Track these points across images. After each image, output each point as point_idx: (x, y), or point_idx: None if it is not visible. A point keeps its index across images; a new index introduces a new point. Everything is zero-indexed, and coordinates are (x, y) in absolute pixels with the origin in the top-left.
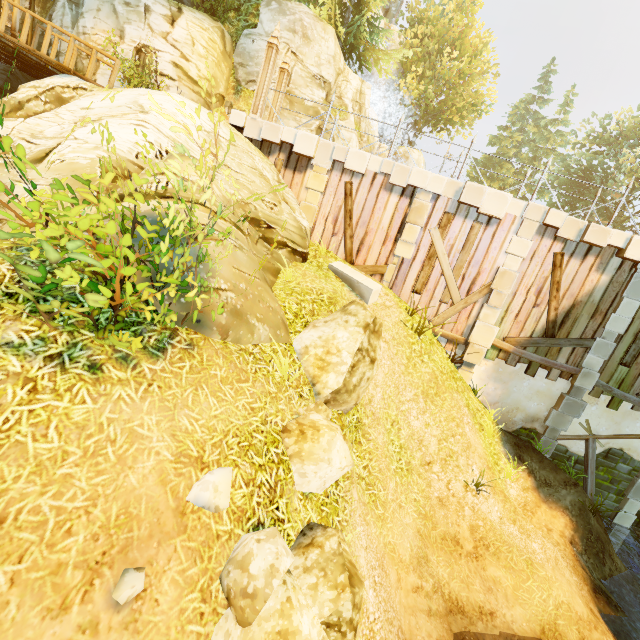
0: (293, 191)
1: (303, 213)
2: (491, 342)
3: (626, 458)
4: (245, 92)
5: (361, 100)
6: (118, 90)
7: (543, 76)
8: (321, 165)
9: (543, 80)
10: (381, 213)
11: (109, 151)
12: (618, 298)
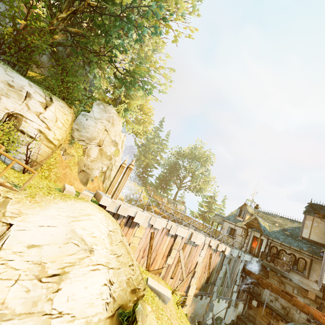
0: (127, 237)
1: (131, 250)
2: (194, 293)
3: (219, 317)
4: (76, 144)
5: (122, 144)
6: (43, 206)
7: (161, 121)
8: (143, 225)
9: (161, 123)
10: (163, 245)
11: (97, 322)
12: (221, 265)
